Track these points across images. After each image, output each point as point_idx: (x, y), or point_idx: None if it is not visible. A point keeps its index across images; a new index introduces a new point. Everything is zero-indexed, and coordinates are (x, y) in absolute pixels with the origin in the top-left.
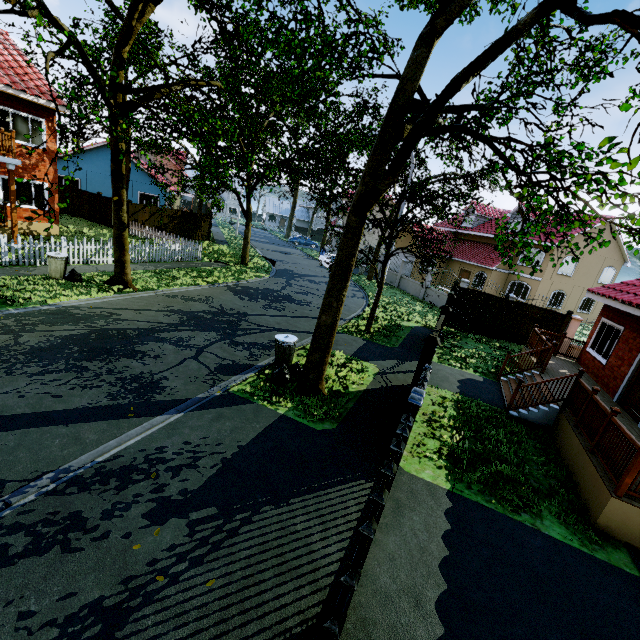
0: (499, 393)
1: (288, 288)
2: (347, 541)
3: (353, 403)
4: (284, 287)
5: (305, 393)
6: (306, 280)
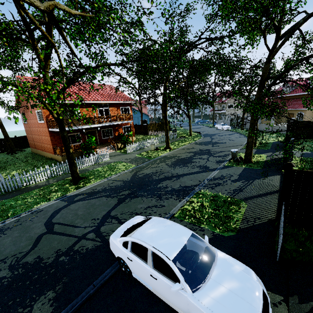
0: None
1: (213, 139)
2: (279, 182)
3: (263, 163)
4: (211, 139)
5: (247, 163)
6: (217, 135)
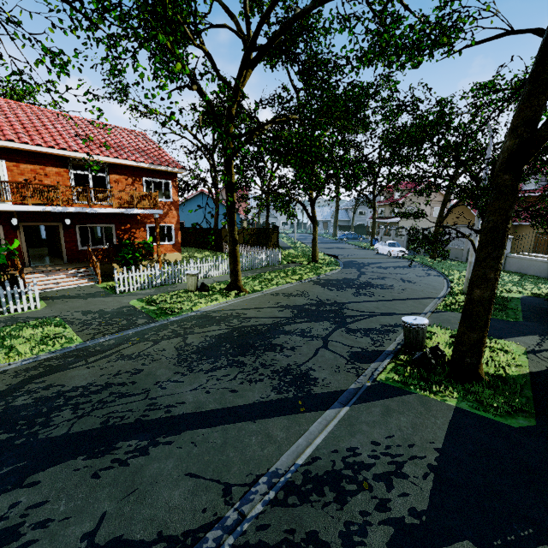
0: None
1: (363, 276)
2: None
3: (530, 390)
4: (359, 275)
5: (464, 380)
6: (374, 267)
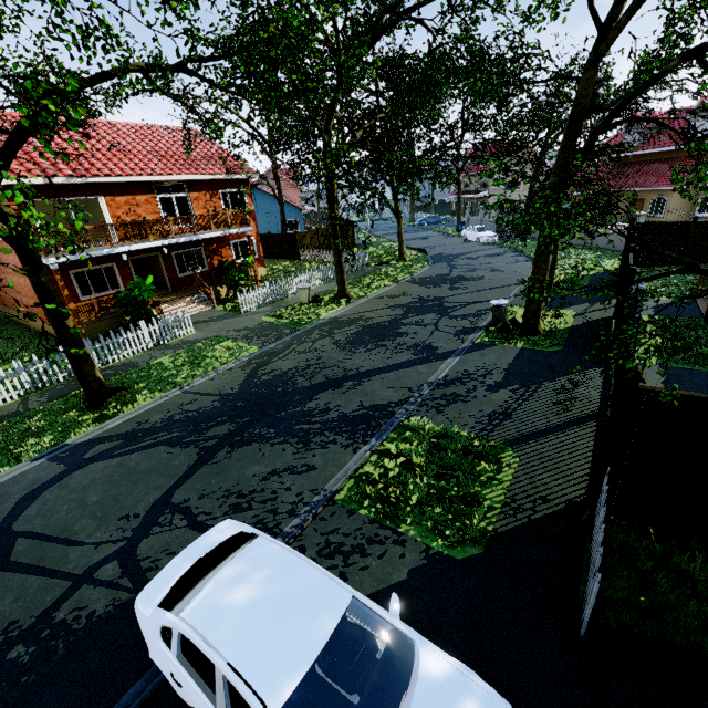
0: (696, 309)
1: (455, 270)
2: (600, 389)
3: (567, 335)
4: (451, 270)
5: (528, 335)
6: (463, 259)
